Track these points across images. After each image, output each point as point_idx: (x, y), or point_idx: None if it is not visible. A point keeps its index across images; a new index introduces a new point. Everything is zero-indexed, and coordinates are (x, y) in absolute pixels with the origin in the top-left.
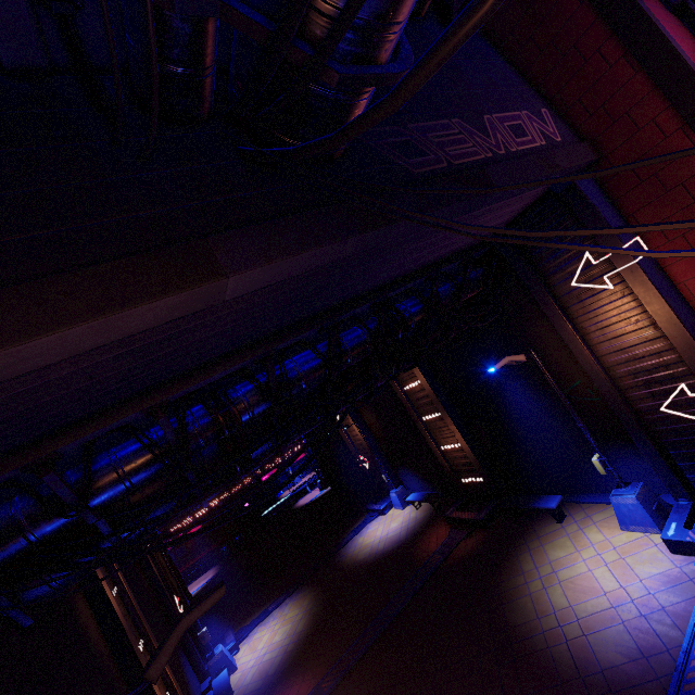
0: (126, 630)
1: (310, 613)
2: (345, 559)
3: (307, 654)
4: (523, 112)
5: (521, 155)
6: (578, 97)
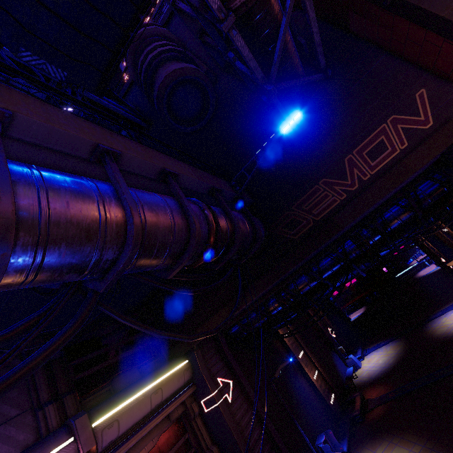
0: (291, 349)
1: (397, 355)
2: (428, 330)
3: (389, 376)
4: (389, 120)
5: (374, 179)
6: (450, 68)
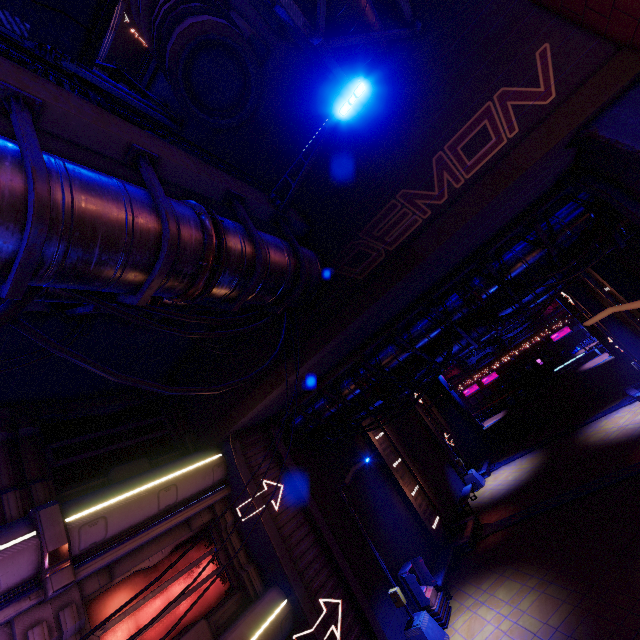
0: (382, 454)
1: (533, 470)
2: (580, 437)
3: (517, 496)
4: (496, 95)
5: (469, 186)
6: (582, 4)
